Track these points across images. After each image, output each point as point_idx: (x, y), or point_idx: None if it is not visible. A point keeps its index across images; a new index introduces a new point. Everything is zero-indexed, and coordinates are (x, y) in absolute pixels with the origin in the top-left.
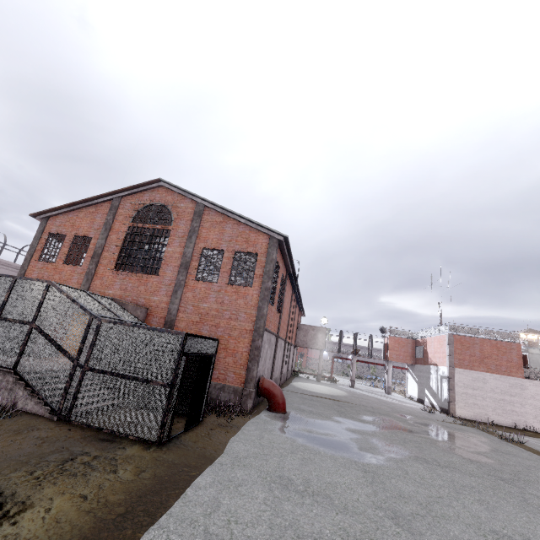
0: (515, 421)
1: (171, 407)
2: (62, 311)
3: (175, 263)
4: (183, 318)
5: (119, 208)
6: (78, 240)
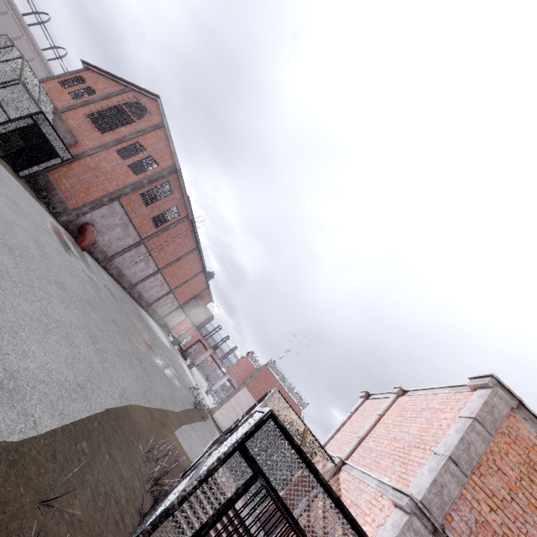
0: None
1: (2, 130)
2: (13, 69)
3: (117, 136)
4: (87, 160)
5: (126, 93)
6: (88, 90)
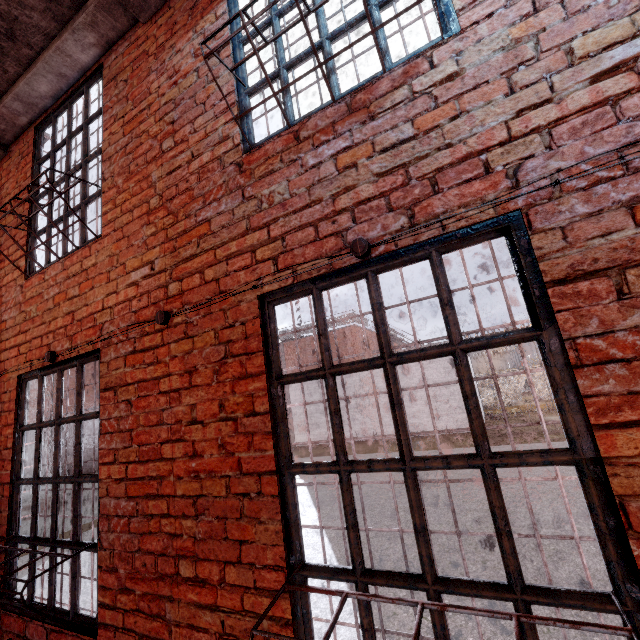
0: (358, 432)
1: None
2: None
3: None
4: None
5: None
6: None
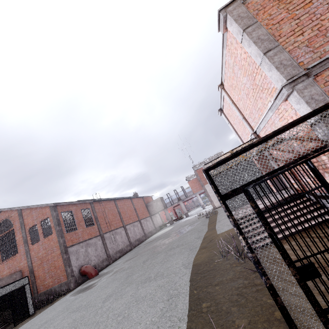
0: None
1: None
2: None
3: (22, 243)
4: (35, 265)
5: None
6: None
